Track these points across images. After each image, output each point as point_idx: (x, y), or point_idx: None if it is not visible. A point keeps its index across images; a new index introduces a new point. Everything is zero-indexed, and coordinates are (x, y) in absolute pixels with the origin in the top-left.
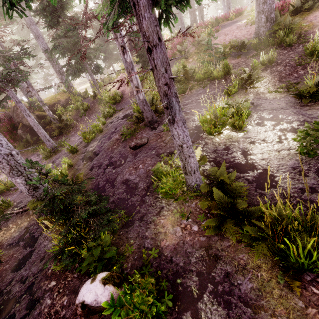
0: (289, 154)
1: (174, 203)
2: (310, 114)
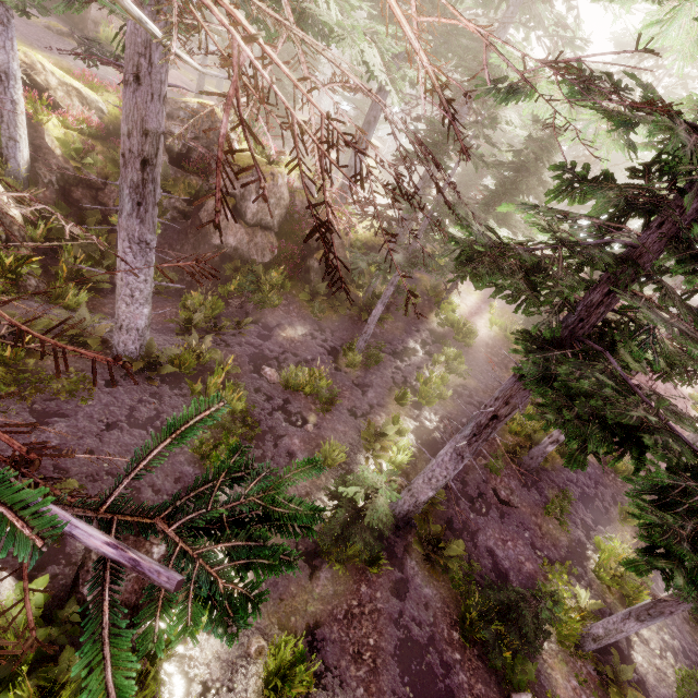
0: (664, 679)
1: (557, 644)
2: (689, 642)
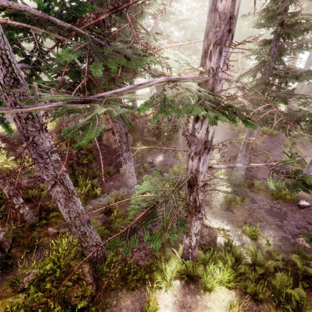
0: None
1: None
2: None
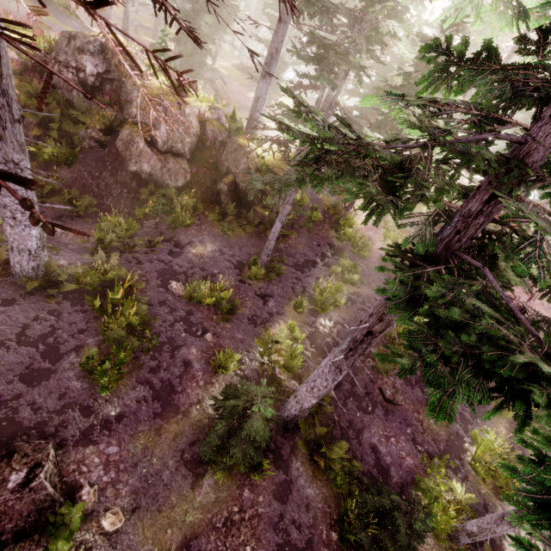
0: None
1: (433, 538)
2: None
